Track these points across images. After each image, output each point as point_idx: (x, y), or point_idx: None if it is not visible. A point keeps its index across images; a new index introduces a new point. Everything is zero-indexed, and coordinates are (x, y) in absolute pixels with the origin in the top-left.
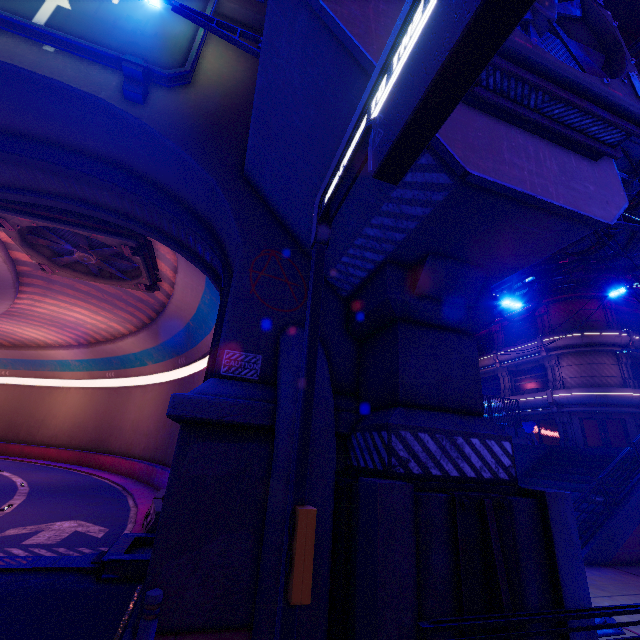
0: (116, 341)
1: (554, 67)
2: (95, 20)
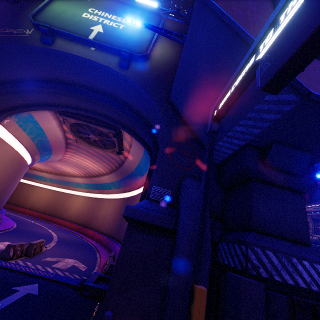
0: (100, 176)
1: None
2: (112, 36)
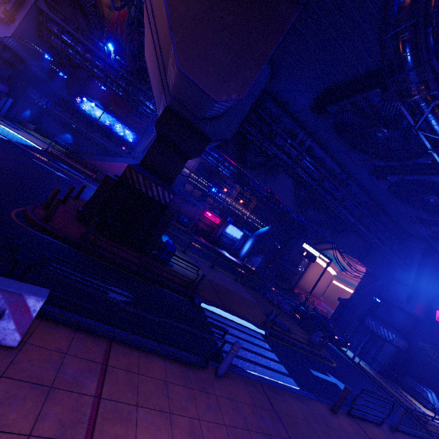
0: None
1: None
2: None
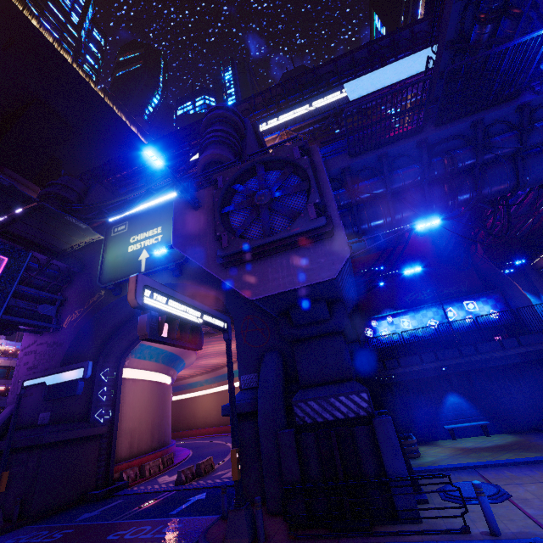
0: None
1: (261, 244)
2: (156, 254)
